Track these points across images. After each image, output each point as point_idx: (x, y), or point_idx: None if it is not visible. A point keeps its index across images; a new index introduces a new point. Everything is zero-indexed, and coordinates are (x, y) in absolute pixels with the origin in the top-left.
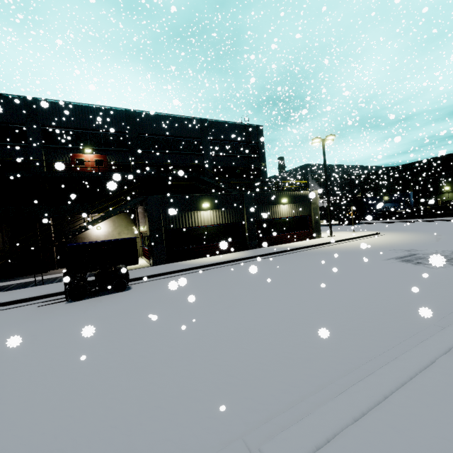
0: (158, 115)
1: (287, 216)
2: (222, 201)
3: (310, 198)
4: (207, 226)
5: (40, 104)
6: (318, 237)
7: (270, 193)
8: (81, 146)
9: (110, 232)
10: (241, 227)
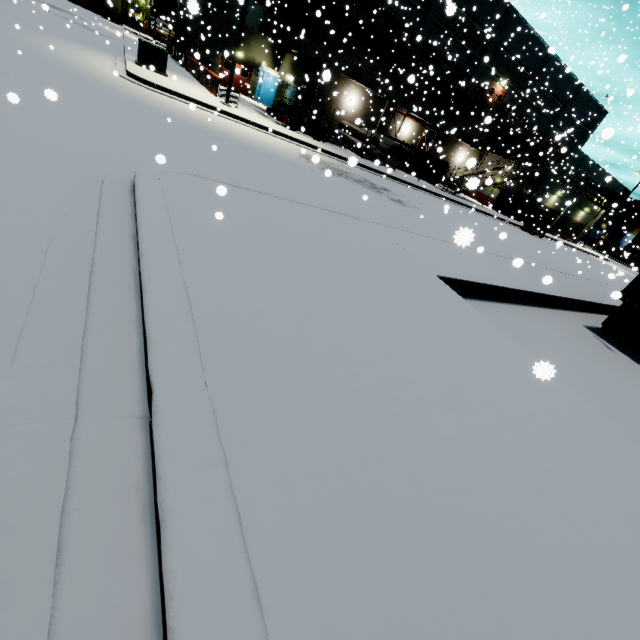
0: (561, 66)
1: (577, 220)
2: (565, 194)
3: (597, 214)
4: (547, 207)
5: (512, 17)
6: (575, 243)
7: (586, 200)
8: (501, 75)
9: (462, 164)
10: (556, 216)
